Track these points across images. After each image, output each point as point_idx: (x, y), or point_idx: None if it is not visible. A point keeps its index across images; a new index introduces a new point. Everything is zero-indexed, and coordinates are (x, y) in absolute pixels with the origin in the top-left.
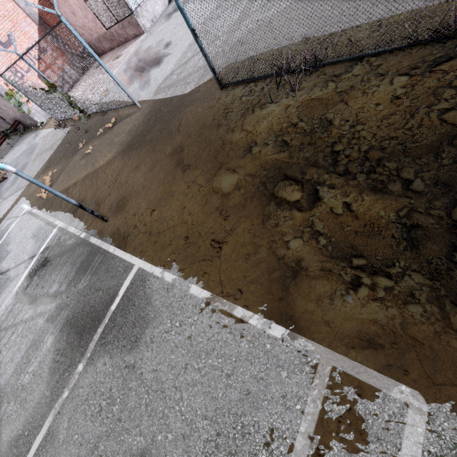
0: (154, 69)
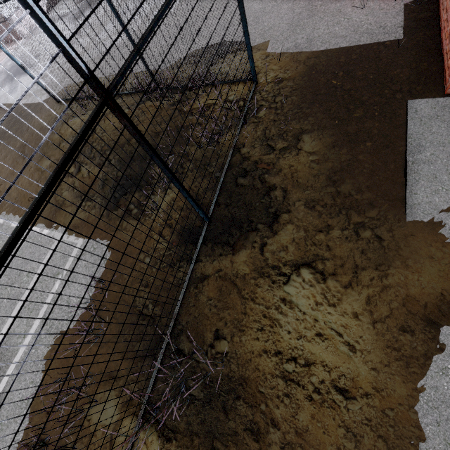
0: (23, 77)
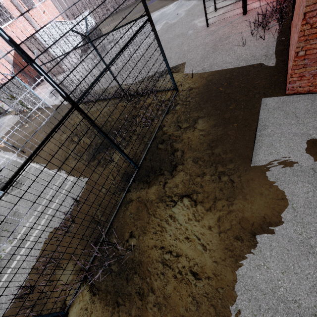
0: None
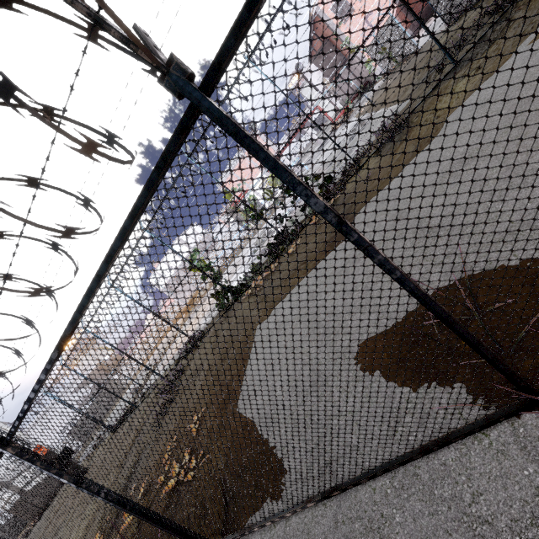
0: None
